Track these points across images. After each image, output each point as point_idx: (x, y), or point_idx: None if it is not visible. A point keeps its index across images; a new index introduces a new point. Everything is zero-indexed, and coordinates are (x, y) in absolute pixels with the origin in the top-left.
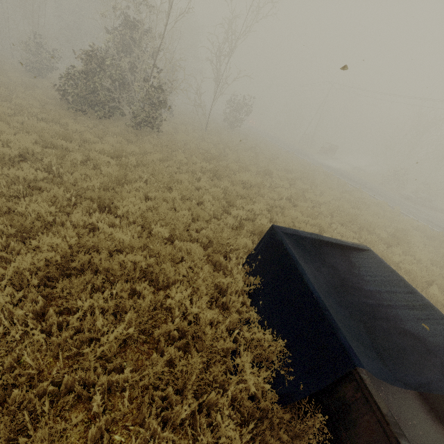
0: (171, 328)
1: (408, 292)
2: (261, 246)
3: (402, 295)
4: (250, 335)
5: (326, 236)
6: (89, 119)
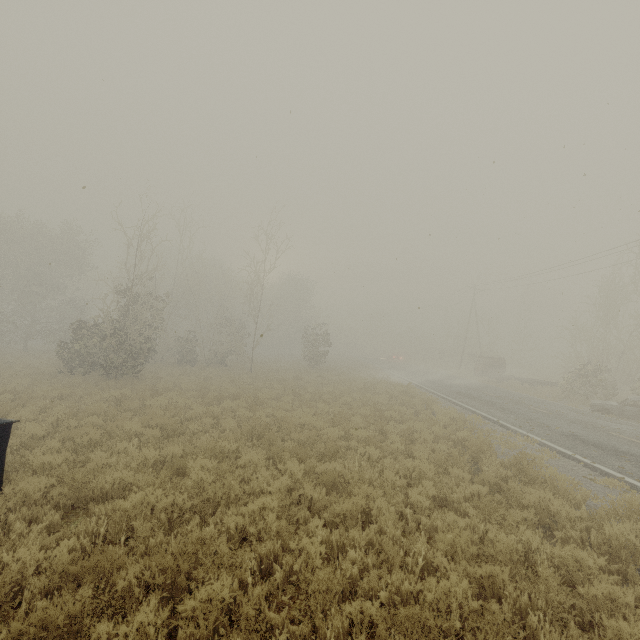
0: None
1: None
2: None
3: None
4: None
5: None
6: (69, 377)
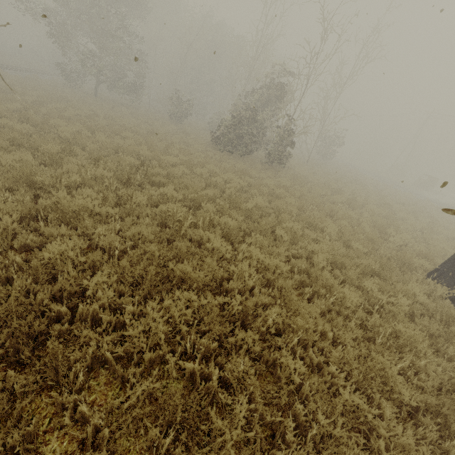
0: (413, 310)
1: None
2: (447, 266)
3: None
4: None
5: None
6: (236, 158)
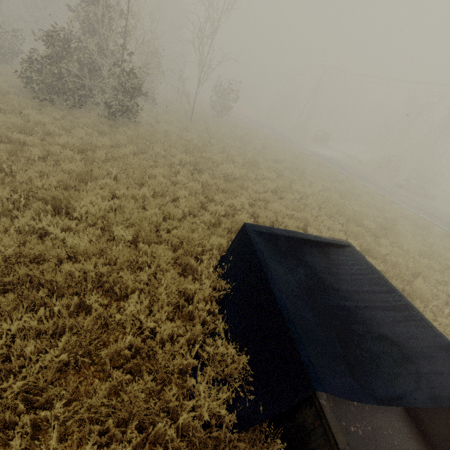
0: (122, 346)
1: (388, 291)
2: (233, 246)
3: (381, 295)
4: (214, 348)
5: (304, 233)
6: (58, 109)
